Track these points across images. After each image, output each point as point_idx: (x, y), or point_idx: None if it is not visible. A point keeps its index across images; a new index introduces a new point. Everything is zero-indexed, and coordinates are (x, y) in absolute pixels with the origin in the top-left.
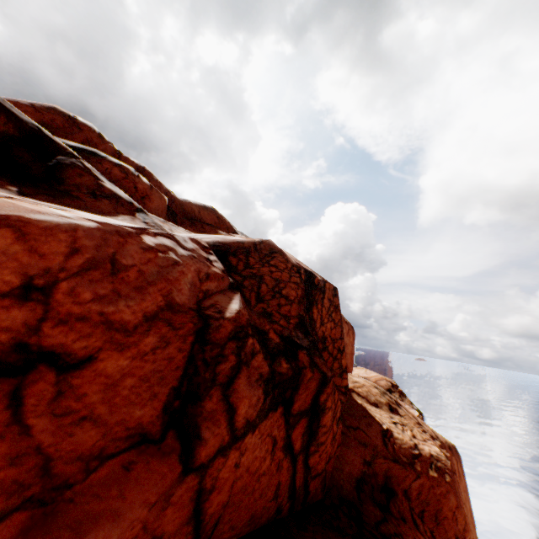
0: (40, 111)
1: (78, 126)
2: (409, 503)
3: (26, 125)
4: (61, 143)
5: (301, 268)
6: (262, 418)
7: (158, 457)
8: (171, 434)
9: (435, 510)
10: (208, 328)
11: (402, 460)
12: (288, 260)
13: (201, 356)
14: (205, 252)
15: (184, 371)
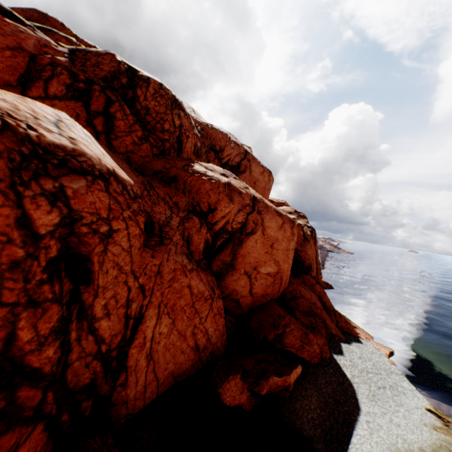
0: (25, 11)
1: (48, 19)
2: (185, 187)
3: (4, 9)
4: (25, 21)
5: (123, 62)
6: (67, 100)
7: (14, 90)
8: (20, 87)
9: (197, 190)
10: (37, 58)
11: (189, 172)
12: (116, 59)
13: (34, 68)
14: (58, 45)
15: (27, 71)
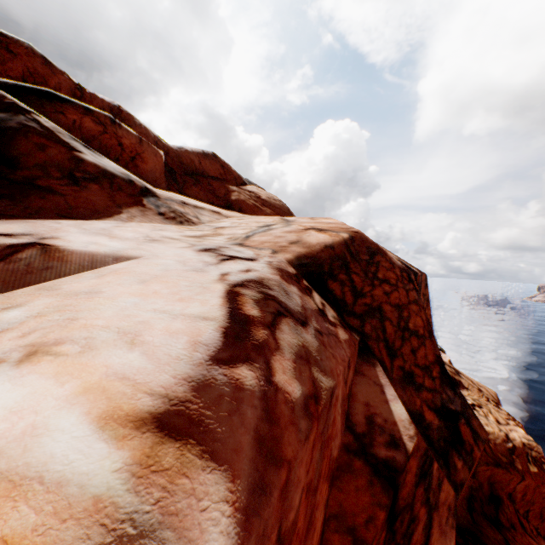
0: None
1: (8, 48)
2: (513, 505)
3: None
4: None
5: (409, 271)
6: None
7: None
8: None
9: (540, 508)
10: (396, 494)
11: (502, 461)
12: (392, 262)
13: None
14: (306, 293)
15: None
